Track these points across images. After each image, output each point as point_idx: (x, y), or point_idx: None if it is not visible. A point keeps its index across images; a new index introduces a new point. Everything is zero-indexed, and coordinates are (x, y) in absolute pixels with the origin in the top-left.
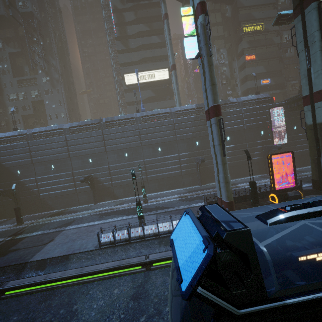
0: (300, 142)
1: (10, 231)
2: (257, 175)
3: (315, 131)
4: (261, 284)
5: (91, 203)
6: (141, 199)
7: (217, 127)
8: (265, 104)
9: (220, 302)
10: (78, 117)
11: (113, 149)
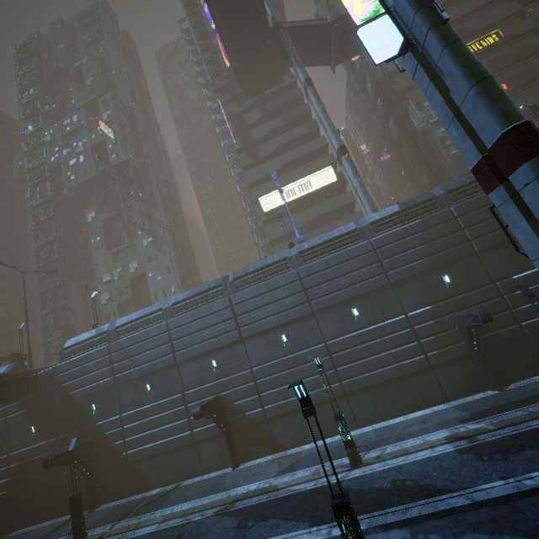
0: None
1: None
2: None
3: None
4: None
5: (227, 464)
6: (341, 450)
7: None
8: None
9: None
10: None
11: (255, 331)
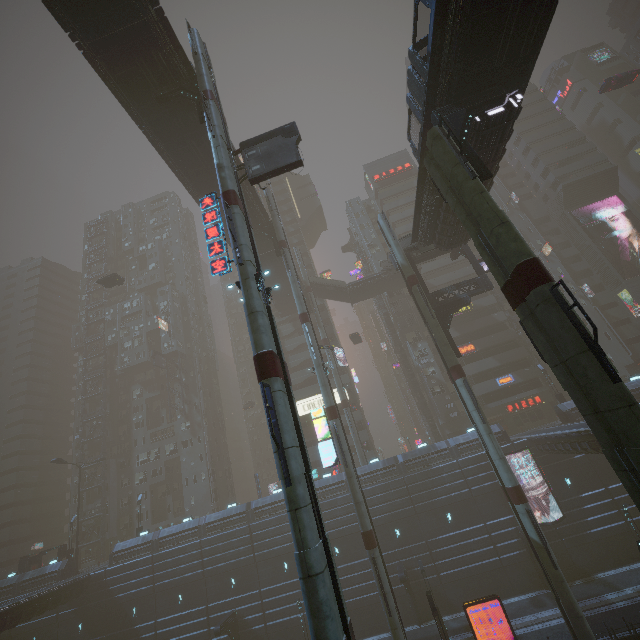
0: (590, 510)
1: None
2: (529, 594)
3: (533, 548)
4: None
5: None
6: None
7: (372, 565)
8: None
9: None
10: (227, 466)
11: (266, 557)
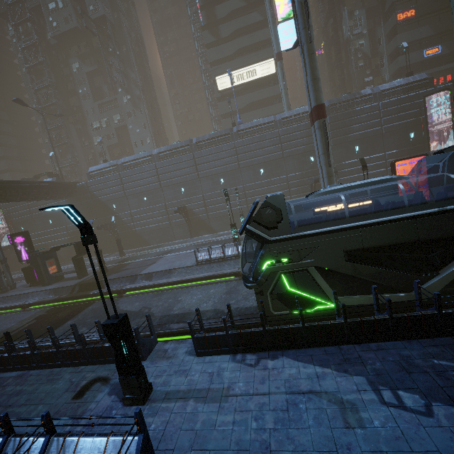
0: None
1: (116, 260)
2: None
3: None
4: (288, 225)
5: (187, 237)
6: None
7: (320, 132)
8: (419, 91)
9: (259, 233)
10: (165, 141)
11: (207, 175)
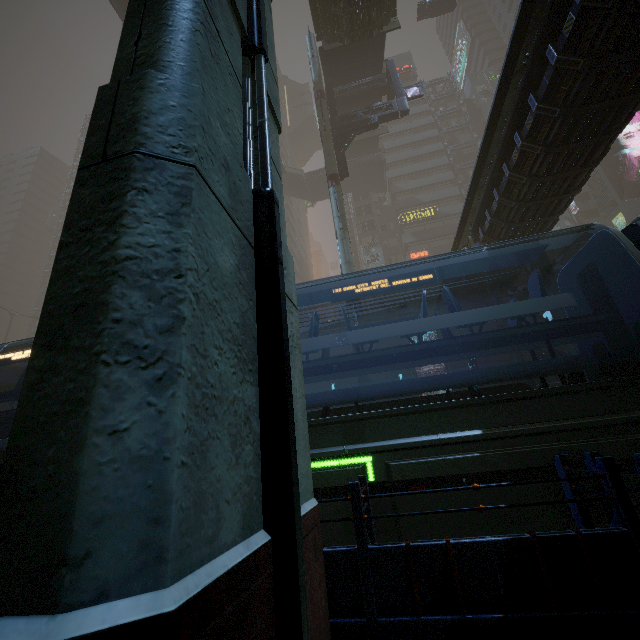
0: None
1: None
2: None
3: None
4: None
5: None
6: None
7: None
8: None
9: None
10: None
11: None
